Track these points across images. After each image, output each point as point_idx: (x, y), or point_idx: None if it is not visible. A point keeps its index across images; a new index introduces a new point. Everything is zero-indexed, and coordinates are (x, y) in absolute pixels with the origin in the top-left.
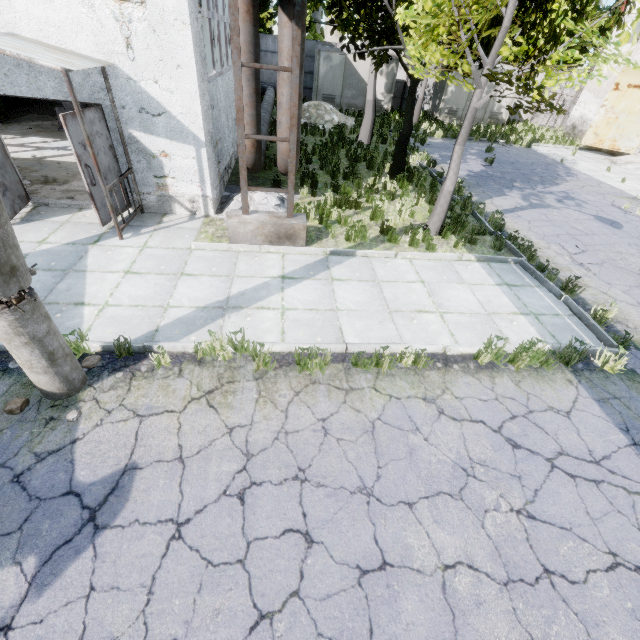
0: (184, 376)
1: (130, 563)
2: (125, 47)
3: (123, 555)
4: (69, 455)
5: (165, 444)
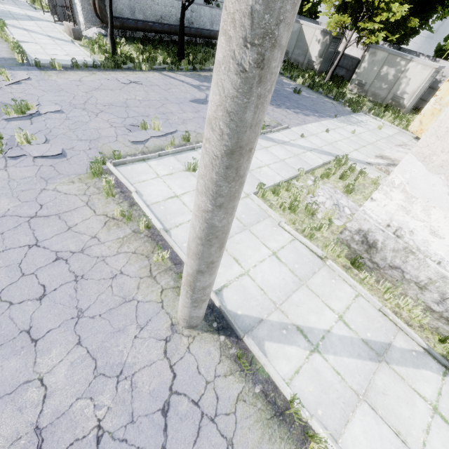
0: None
1: None
2: None
3: None
4: None
5: None
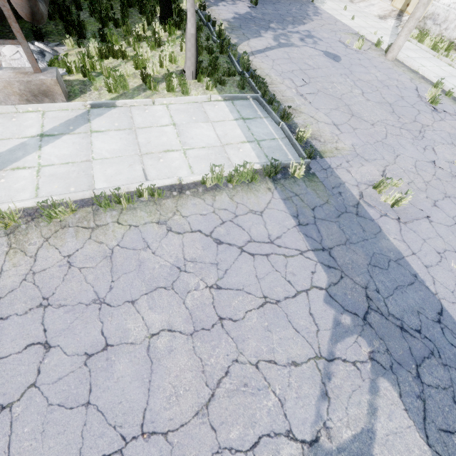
0: None
1: None
2: None
3: None
4: None
5: None
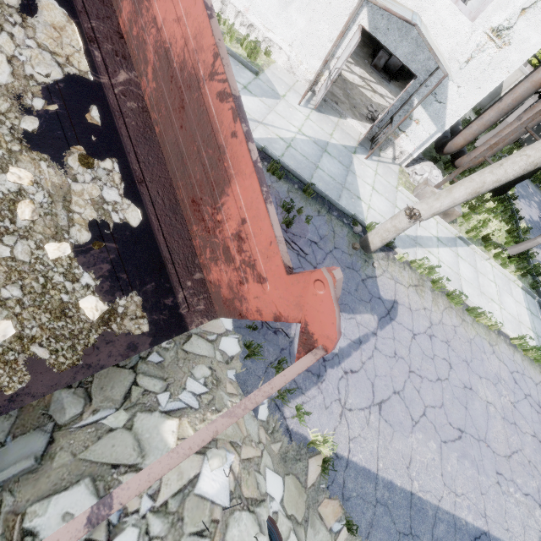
0: (406, 271)
1: (402, 337)
2: (464, 60)
3: (400, 333)
4: (376, 282)
5: (404, 299)
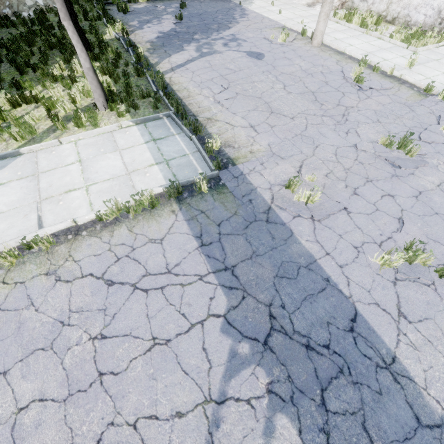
0: None
1: None
2: None
3: None
4: None
5: None
